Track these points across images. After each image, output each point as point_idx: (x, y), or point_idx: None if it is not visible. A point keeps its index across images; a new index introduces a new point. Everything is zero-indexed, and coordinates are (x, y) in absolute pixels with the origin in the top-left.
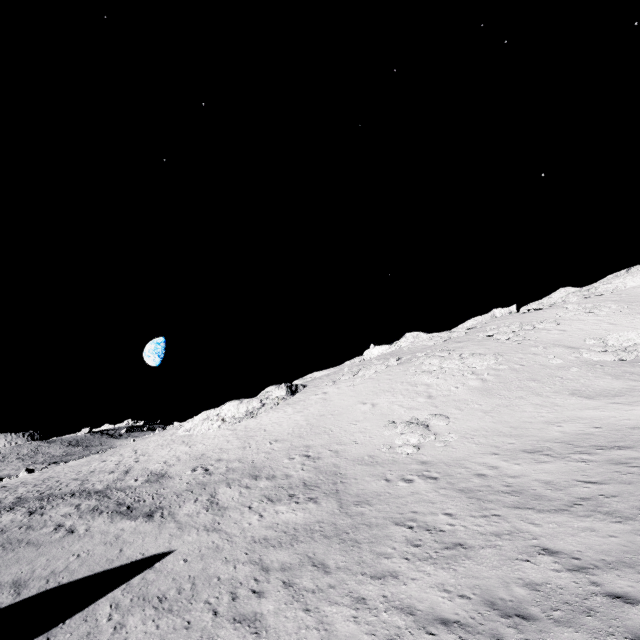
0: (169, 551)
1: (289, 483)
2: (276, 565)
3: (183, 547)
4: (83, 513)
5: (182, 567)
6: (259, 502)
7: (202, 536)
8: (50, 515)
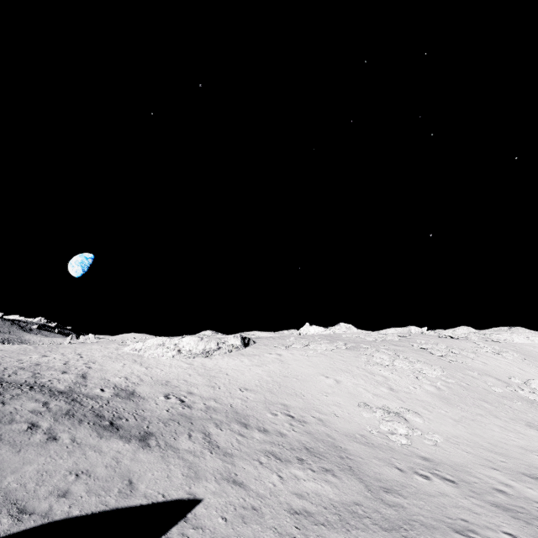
0: (195, 499)
1: (288, 443)
2: None
3: (210, 497)
4: (57, 415)
5: (226, 528)
6: (267, 458)
7: (225, 487)
8: (14, 407)
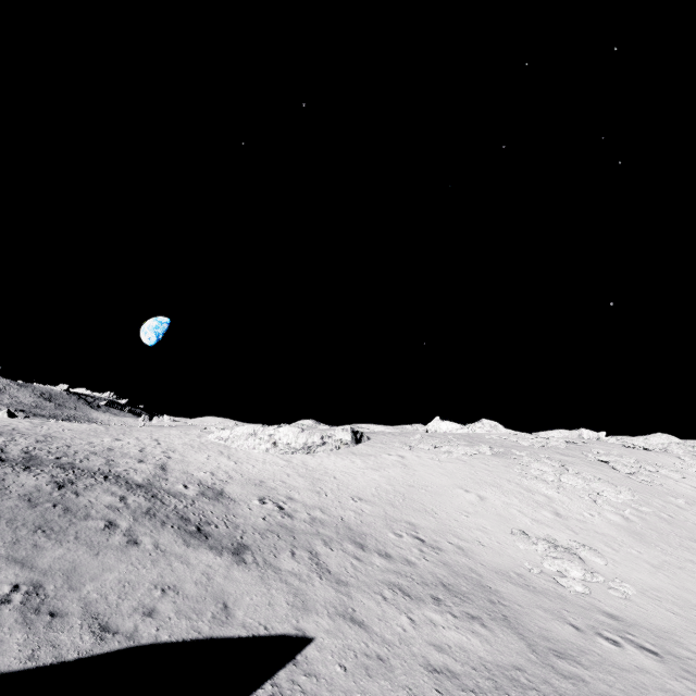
0: (305, 636)
1: (419, 575)
2: None
3: (323, 637)
4: (137, 514)
5: (346, 681)
6: (392, 592)
7: (341, 625)
8: (89, 499)
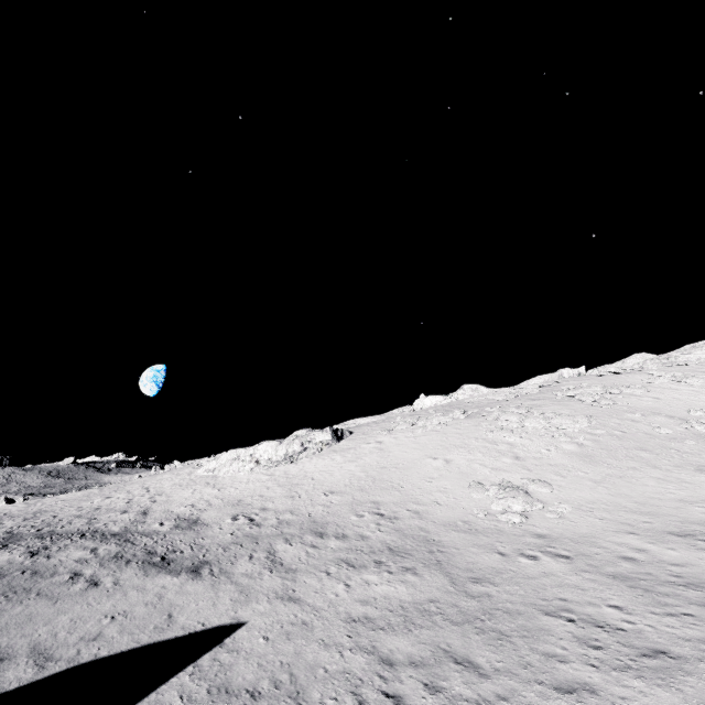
0: (238, 623)
1: (368, 546)
2: (400, 657)
3: (256, 619)
4: (104, 560)
5: (265, 648)
6: (337, 567)
7: (277, 606)
8: (59, 559)
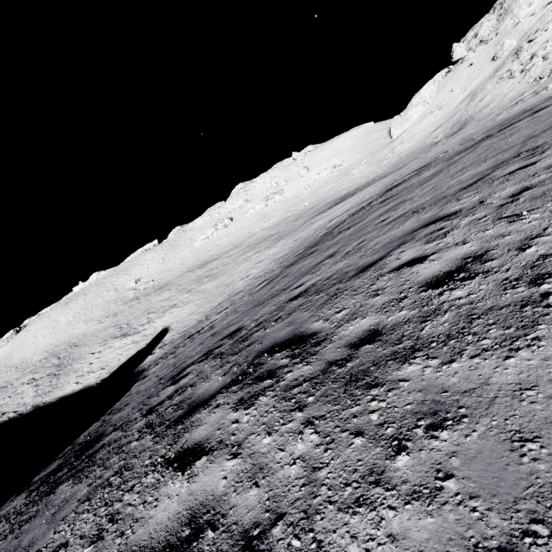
0: None
1: None
2: None
3: None
4: None
5: None
6: None
7: None
8: None
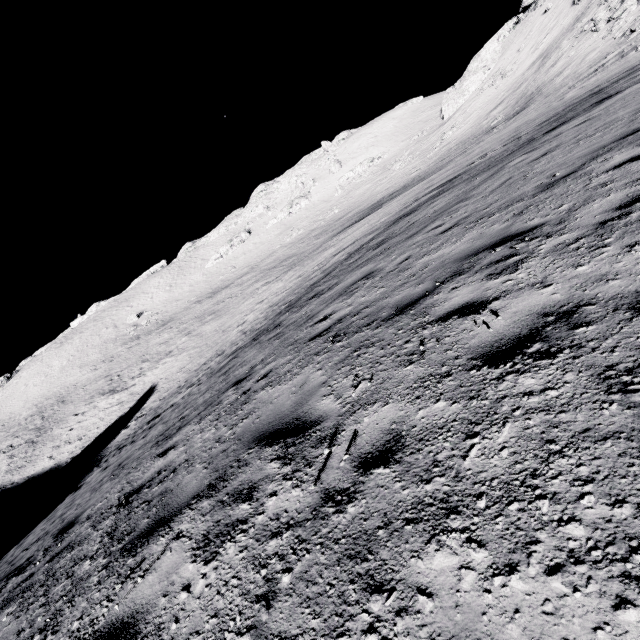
0: None
1: None
2: None
3: None
4: None
5: None
6: None
7: None
8: None
